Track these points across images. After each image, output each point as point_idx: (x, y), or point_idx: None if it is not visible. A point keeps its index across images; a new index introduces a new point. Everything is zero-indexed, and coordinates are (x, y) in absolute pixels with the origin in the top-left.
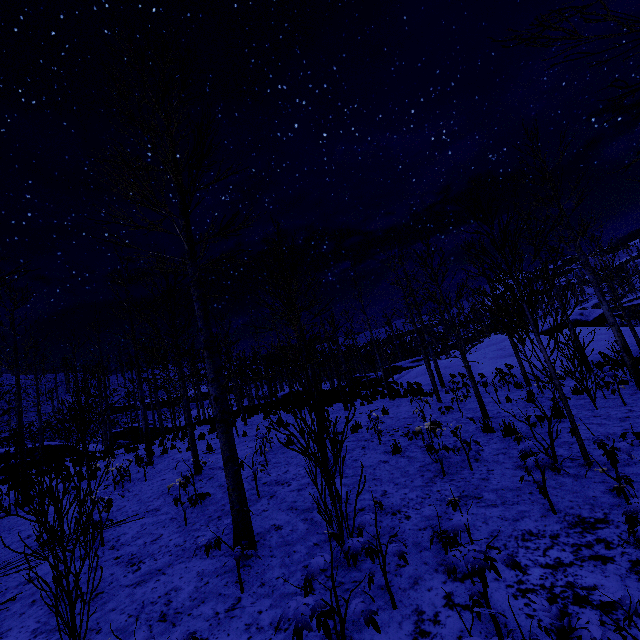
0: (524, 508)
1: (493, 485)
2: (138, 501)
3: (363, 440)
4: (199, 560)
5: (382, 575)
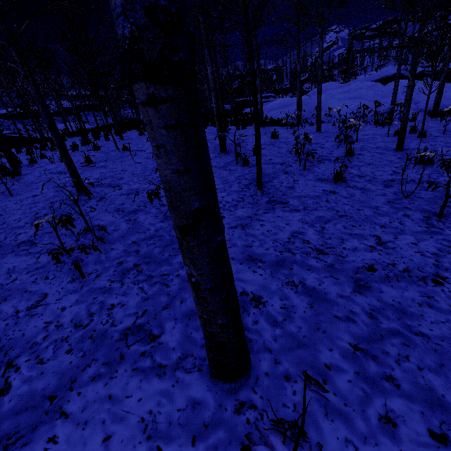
0: None
1: None
2: (2, 225)
3: (278, 164)
4: (133, 377)
5: None
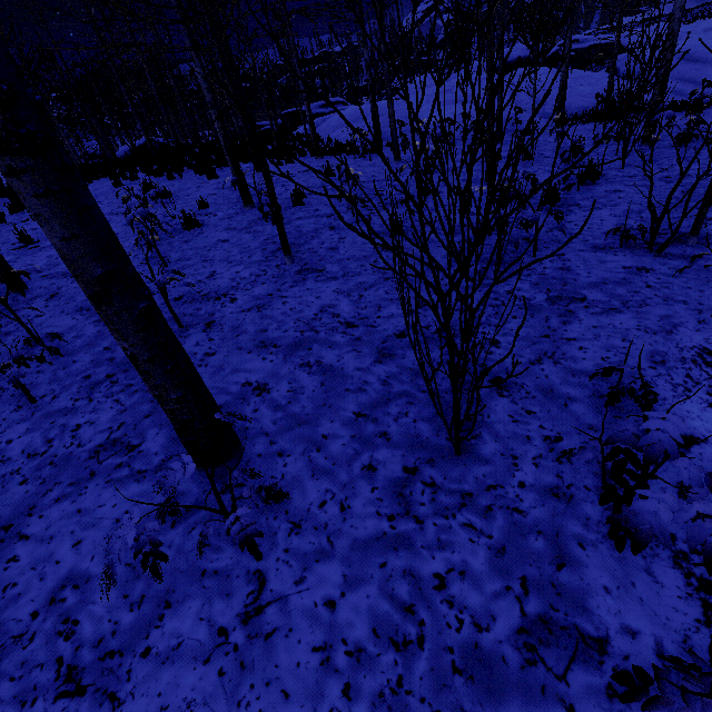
0: (663, 311)
1: (585, 278)
2: None
3: (324, 216)
4: (106, 488)
5: (534, 465)
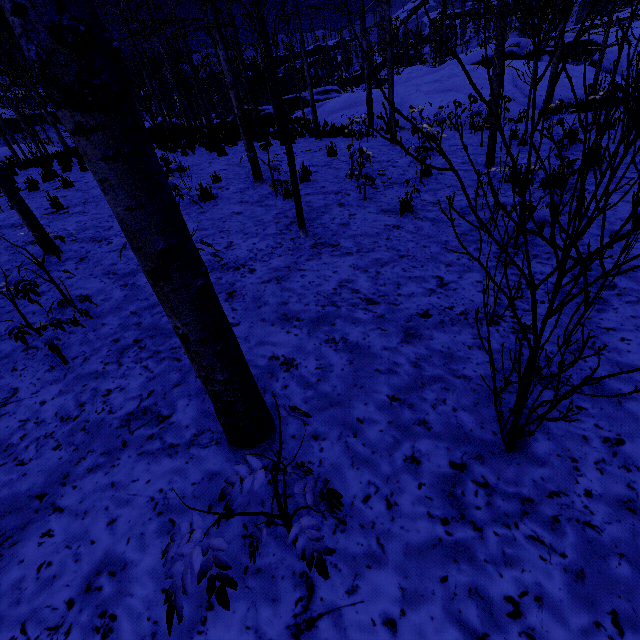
0: None
1: (610, 264)
2: None
3: (332, 193)
4: (139, 461)
5: (598, 471)
